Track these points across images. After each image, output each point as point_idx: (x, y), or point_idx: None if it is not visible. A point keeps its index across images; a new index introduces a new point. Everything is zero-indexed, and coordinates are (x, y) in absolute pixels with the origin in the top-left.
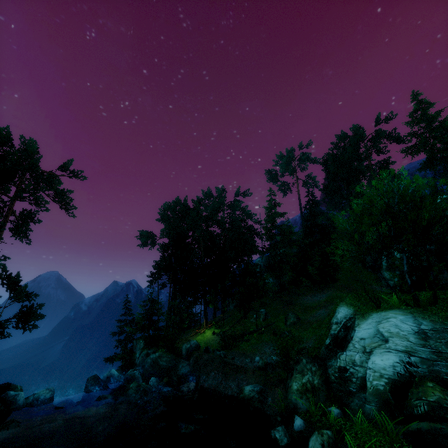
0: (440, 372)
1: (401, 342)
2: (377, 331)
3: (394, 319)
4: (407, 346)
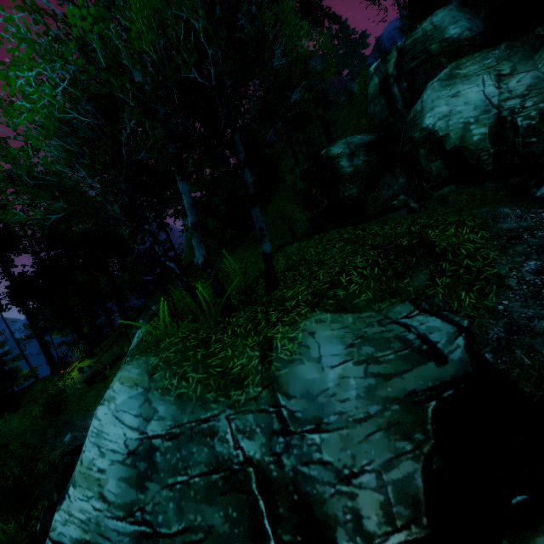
0: None
1: (82, 506)
2: None
3: (104, 409)
4: (89, 523)
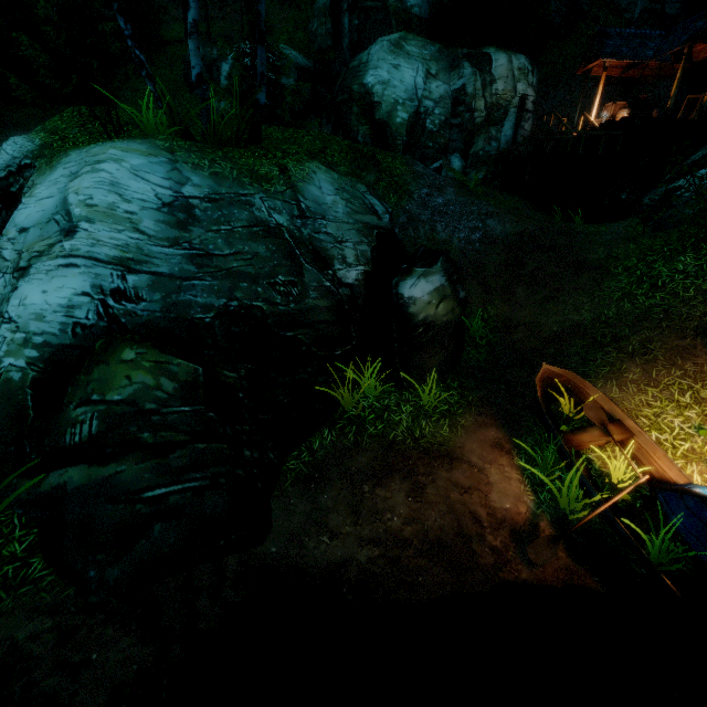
0: (192, 307)
1: (114, 235)
2: (62, 203)
3: (113, 165)
4: (129, 246)
